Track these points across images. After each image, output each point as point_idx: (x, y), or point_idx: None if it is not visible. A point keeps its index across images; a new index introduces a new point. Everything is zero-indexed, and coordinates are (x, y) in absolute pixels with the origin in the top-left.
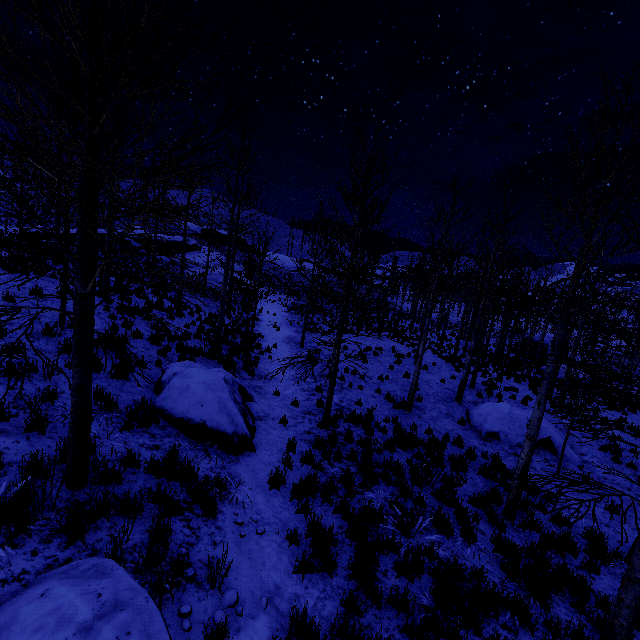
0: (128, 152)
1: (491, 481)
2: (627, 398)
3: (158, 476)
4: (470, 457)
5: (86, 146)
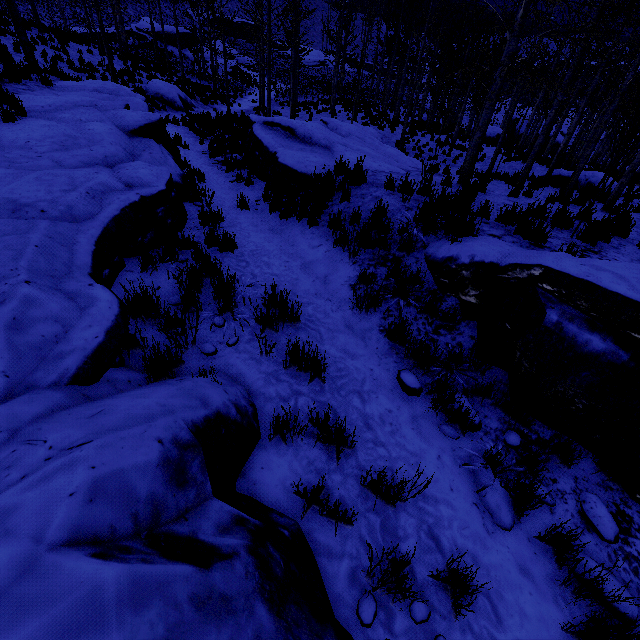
0: None
1: None
2: None
3: None
4: None
5: None
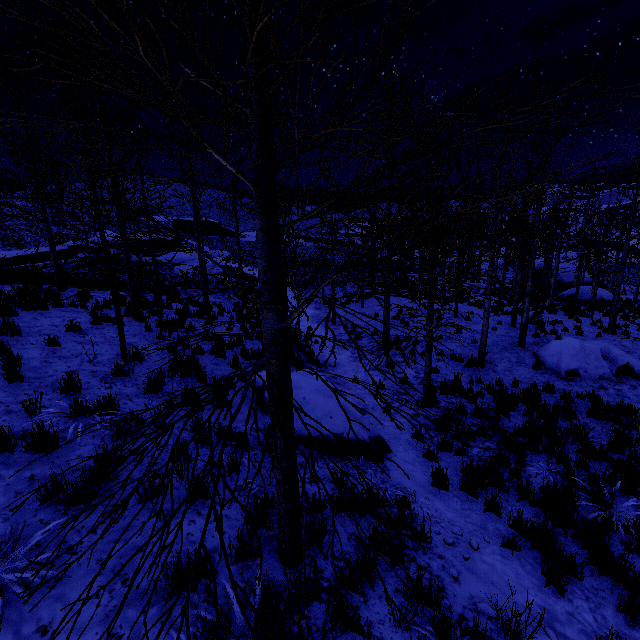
0: (121, 143)
1: (603, 421)
2: None
3: (349, 515)
4: (568, 401)
5: (258, 113)
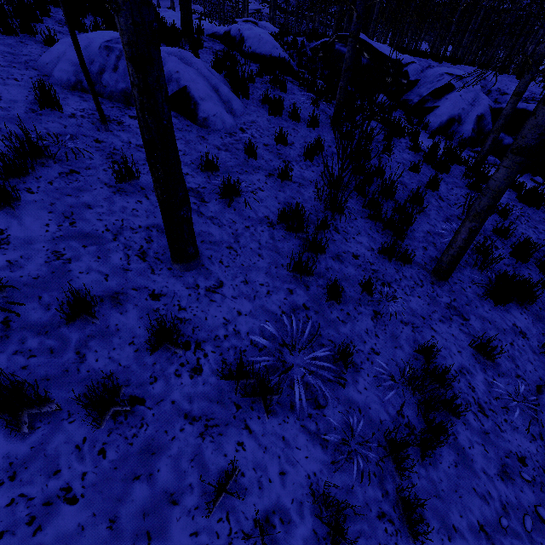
0: None
1: None
2: None
3: None
4: None
5: None
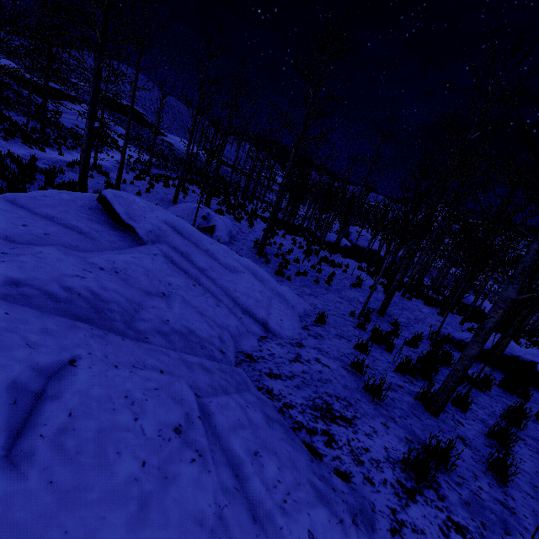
0: None
1: None
2: (338, 244)
3: None
4: None
5: None
